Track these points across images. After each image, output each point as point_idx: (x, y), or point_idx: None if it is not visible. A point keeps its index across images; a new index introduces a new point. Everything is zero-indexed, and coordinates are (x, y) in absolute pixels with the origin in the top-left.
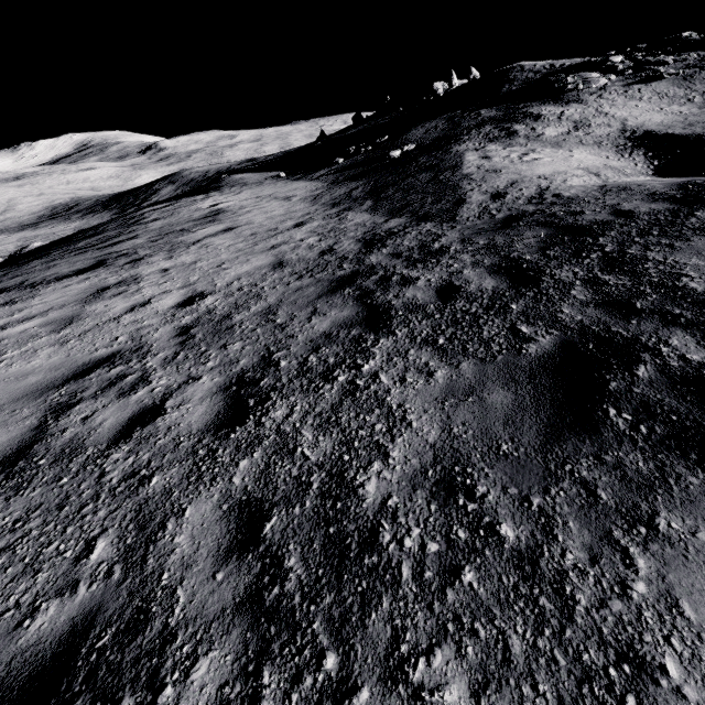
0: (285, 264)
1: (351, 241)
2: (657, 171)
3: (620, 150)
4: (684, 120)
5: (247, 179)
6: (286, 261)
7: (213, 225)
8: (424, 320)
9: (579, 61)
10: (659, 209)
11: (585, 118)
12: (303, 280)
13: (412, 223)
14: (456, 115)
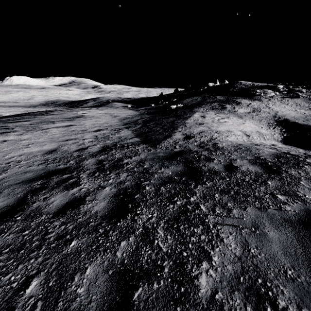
0: (54, 152)
1: (100, 146)
2: (284, 139)
3: (269, 125)
4: (305, 117)
5: (116, 105)
6: (58, 150)
7: (67, 122)
8: (14, 233)
9: (265, 84)
10: (251, 171)
11: (259, 107)
12: (39, 166)
13: (138, 142)
14: (207, 96)
